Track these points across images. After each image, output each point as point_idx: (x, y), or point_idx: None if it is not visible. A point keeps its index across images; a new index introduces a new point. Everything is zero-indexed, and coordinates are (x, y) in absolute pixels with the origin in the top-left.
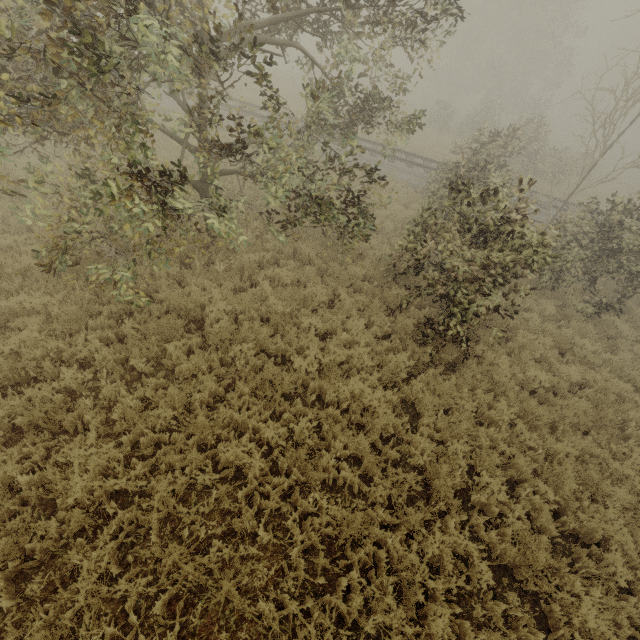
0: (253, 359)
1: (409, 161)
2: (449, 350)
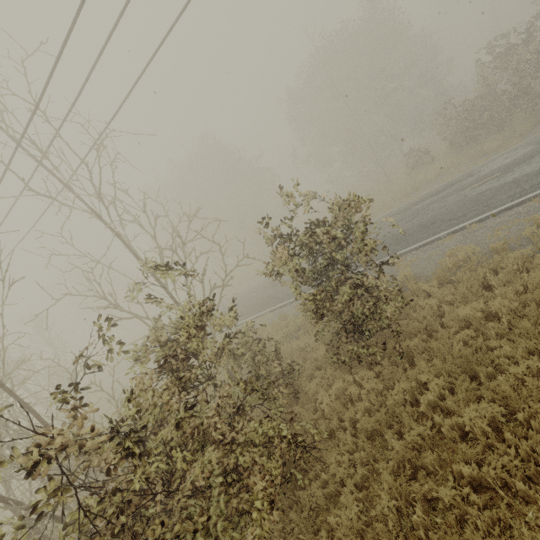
0: None
1: None
2: None
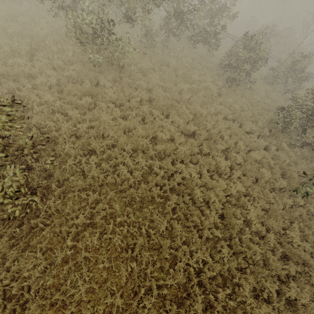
0: (182, 75)
1: (233, 38)
2: (233, 87)
